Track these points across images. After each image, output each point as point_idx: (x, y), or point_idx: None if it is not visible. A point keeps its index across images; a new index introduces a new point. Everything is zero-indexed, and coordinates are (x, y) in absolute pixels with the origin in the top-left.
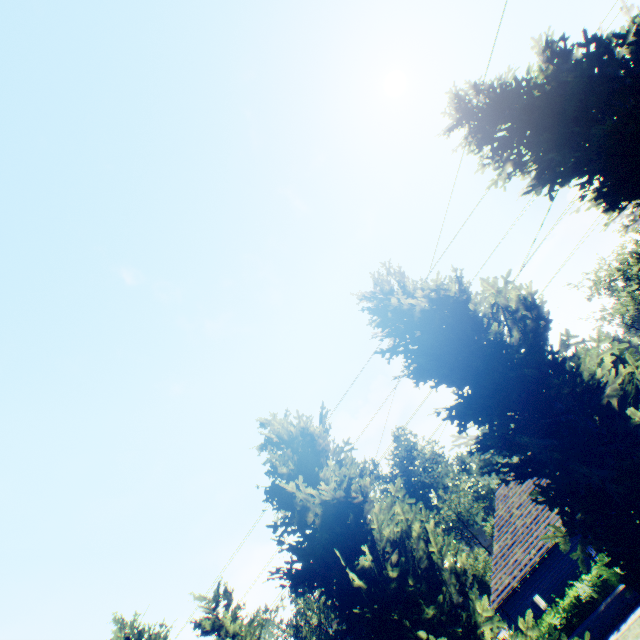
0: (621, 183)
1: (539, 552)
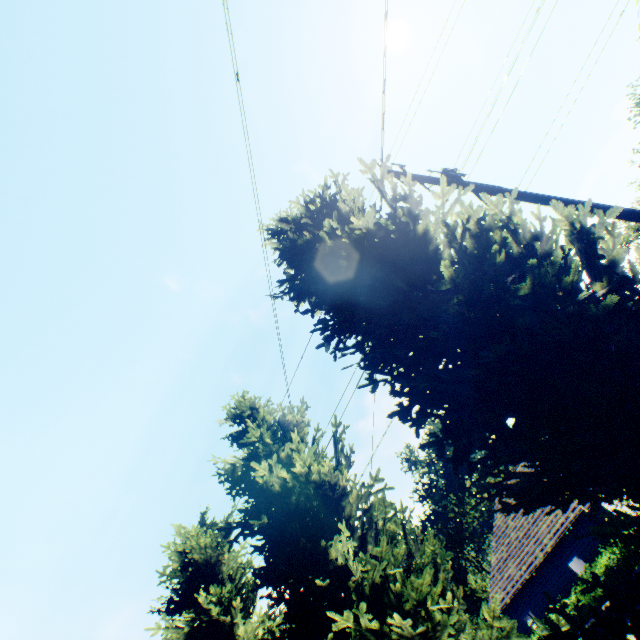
0: (371, 357)
1: (528, 569)
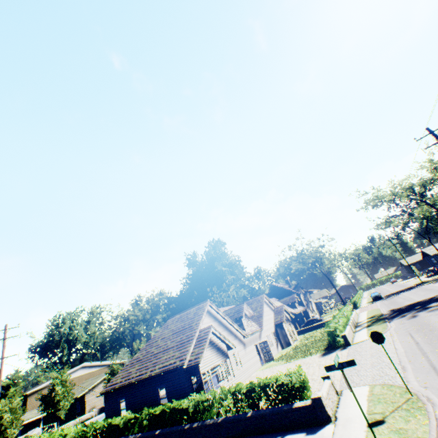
0: None
1: (138, 377)
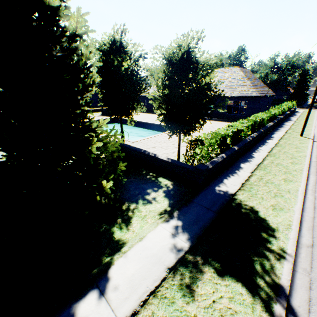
0: None
1: (267, 94)
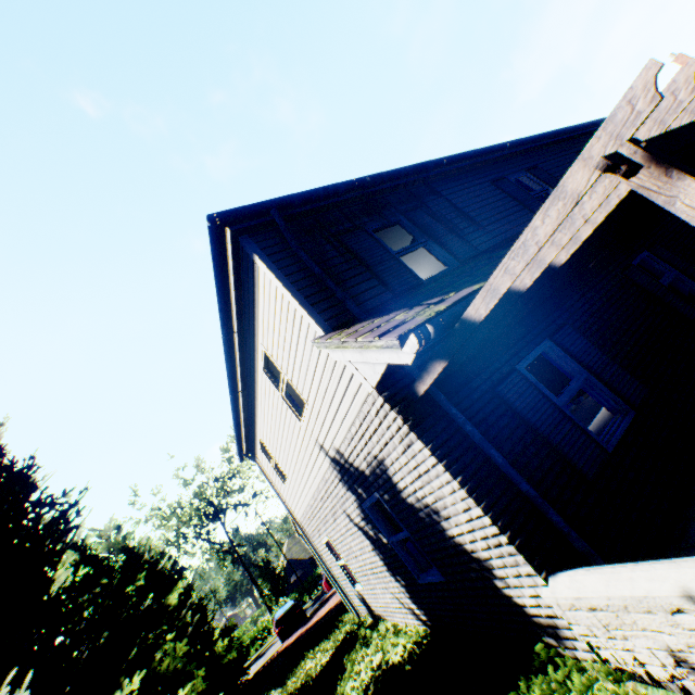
0: None
1: None
